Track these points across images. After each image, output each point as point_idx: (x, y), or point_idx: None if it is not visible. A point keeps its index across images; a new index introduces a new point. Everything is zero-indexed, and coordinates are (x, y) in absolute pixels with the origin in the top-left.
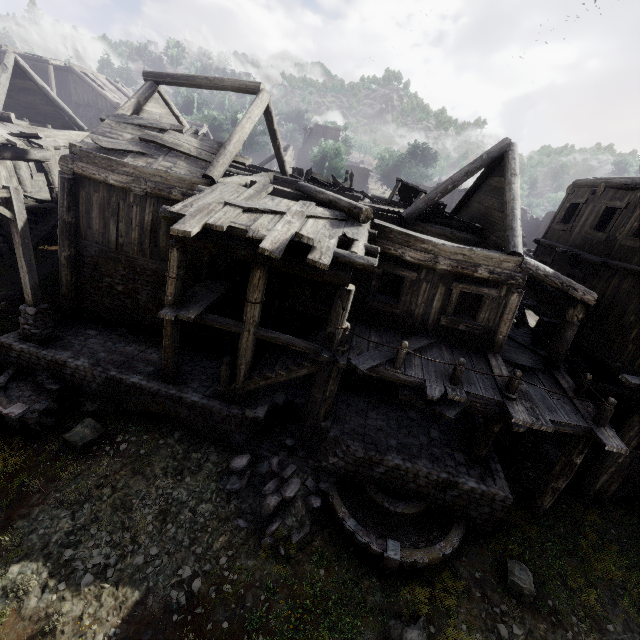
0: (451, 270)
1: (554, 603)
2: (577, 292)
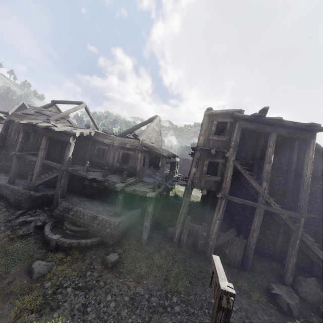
0: (118, 145)
1: (123, 270)
2: (160, 152)
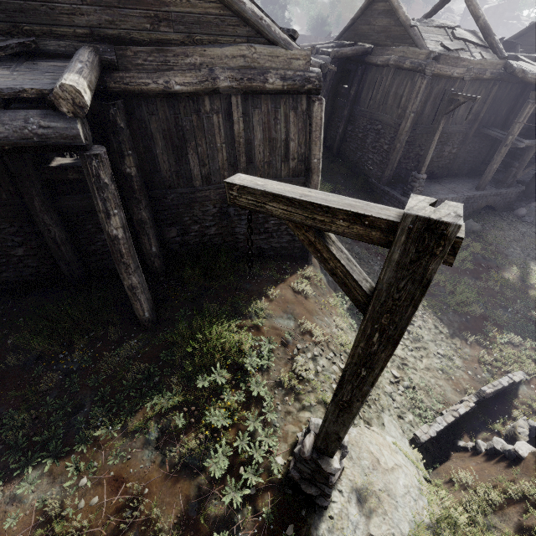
0: None
1: None
2: None
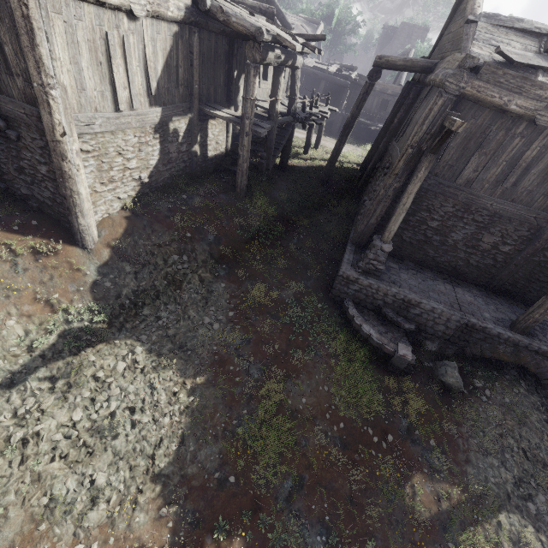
0: None
1: None
2: None
